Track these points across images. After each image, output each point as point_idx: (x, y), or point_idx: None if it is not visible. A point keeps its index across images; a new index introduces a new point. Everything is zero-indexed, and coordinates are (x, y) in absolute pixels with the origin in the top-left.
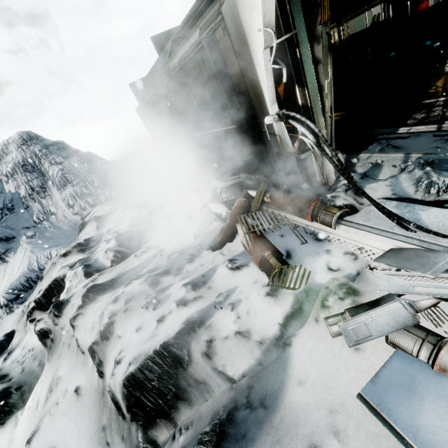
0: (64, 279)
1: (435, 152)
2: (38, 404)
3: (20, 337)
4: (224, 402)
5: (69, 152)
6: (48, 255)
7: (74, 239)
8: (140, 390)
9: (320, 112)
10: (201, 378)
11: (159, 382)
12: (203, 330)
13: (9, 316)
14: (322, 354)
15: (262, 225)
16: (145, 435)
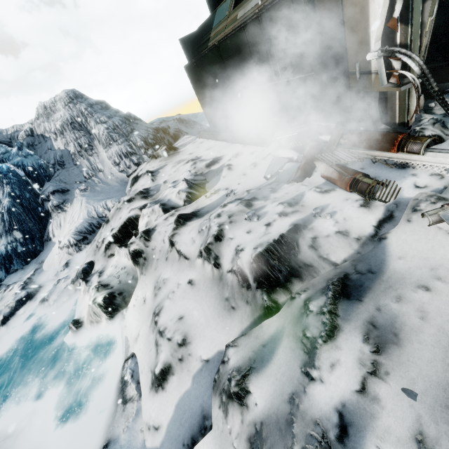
0: (136, 218)
1: None
2: (145, 300)
3: (102, 264)
4: (333, 274)
5: (111, 112)
6: (104, 205)
7: (124, 194)
8: (266, 265)
9: (417, 50)
10: (309, 262)
11: (278, 262)
12: (307, 231)
13: (78, 253)
14: (417, 240)
15: (340, 162)
16: (269, 297)
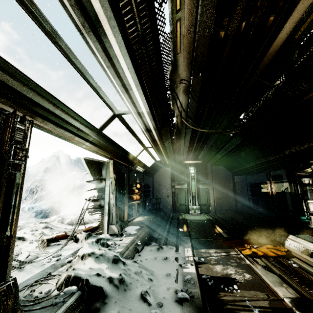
0: None
1: (150, 257)
2: None
3: None
4: None
5: None
6: None
7: None
8: None
9: (108, 203)
10: None
11: None
12: (21, 242)
13: None
14: None
15: None
16: None
